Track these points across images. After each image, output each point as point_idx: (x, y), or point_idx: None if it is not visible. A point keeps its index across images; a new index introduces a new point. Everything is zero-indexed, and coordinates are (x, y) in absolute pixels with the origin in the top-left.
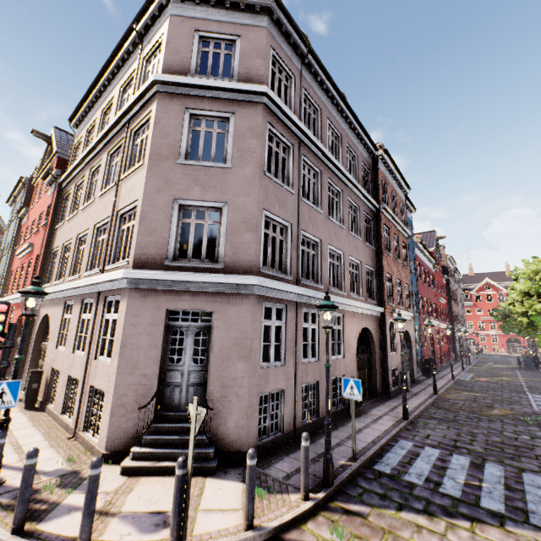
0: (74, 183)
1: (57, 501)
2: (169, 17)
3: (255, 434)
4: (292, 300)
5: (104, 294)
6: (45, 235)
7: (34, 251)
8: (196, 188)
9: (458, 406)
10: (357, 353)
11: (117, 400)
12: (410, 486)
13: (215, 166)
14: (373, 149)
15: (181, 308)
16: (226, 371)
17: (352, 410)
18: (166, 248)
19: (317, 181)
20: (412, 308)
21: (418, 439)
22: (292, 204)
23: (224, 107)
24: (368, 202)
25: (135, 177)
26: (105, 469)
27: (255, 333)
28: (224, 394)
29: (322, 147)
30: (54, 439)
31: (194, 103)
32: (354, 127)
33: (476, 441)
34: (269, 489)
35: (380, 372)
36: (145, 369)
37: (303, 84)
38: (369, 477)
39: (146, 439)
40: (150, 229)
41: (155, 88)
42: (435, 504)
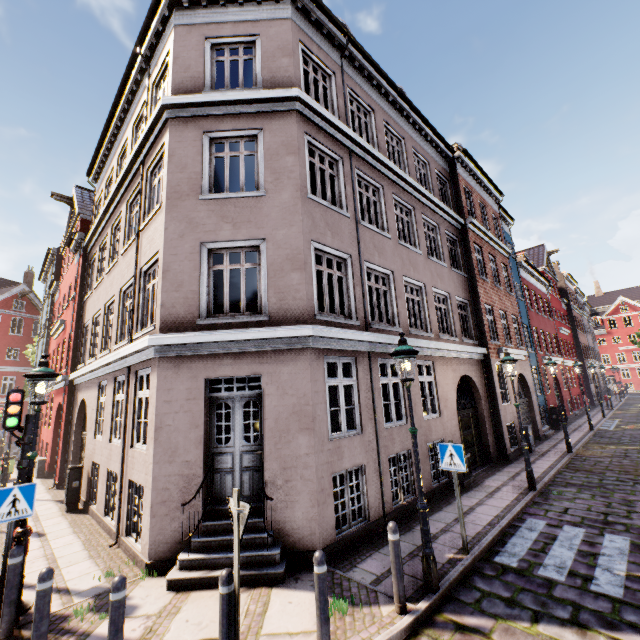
0: (98, 245)
1: (88, 631)
2: (173, 28)
3: (332, 526)
4: (362, 350)
5: (134, 369)
6: (74, 309)
7: (66, 329)
8: (226, 227)
9: (603, 465)
10: (459, 409)
11: (157, 496)
12: (547, 584)
13: (246, 195)
14: (448, 151)
15: (222, 376)
16: (286, 448)
17: (455, 485)
18: (198, 304)
19: (379, 199)
20: (524, 345)
21: (553, 516)
22: (348, 230)
23: (249, 123)
24: (449, 218)
25: (154, 225)
26: (149, 584)
27: (318, 397)
28: (286, 478)
29: (380, 156)
30: (94, 547)
31: (213, 124)
32: (420, 127)
33: (635, 513)
34: (352, 601)
35: (492, 430)
36: (187, 455)
37: (347, 81)
38: (489, 574)
39: (195, 542)
40: (175, 283)
41: (165, 114)
42: (587, 610)
